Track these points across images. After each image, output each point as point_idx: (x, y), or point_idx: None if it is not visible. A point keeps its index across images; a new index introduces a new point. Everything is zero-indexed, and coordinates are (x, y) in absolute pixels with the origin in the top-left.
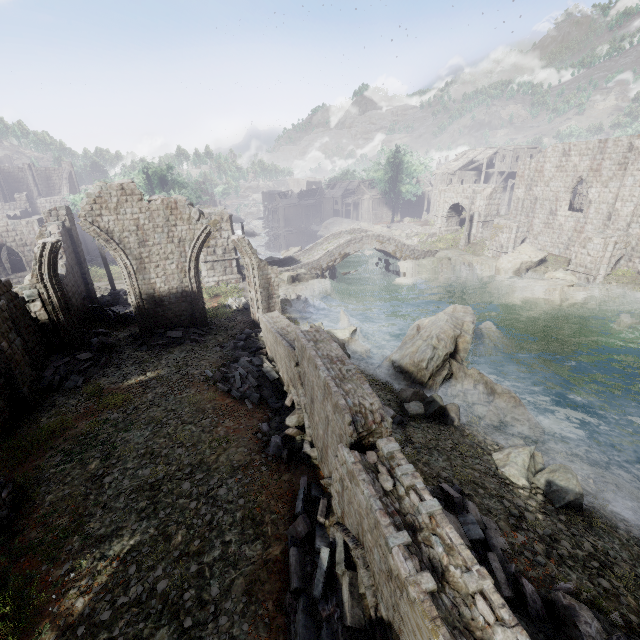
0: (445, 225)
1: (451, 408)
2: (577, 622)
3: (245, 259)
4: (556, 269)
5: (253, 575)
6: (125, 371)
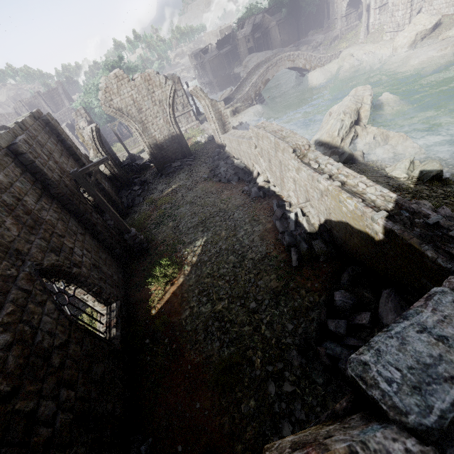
0: (345, 24)
1: (357, 153)
2: (419, 205)
3: (201, 102)
4: (450, 28)
5: (261, 235)
6: (160, 189)
